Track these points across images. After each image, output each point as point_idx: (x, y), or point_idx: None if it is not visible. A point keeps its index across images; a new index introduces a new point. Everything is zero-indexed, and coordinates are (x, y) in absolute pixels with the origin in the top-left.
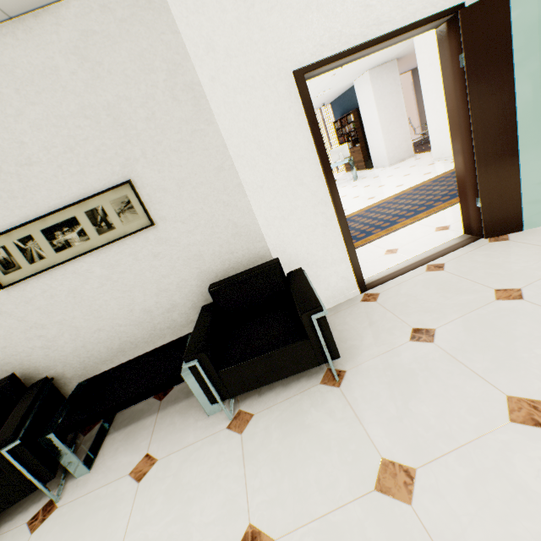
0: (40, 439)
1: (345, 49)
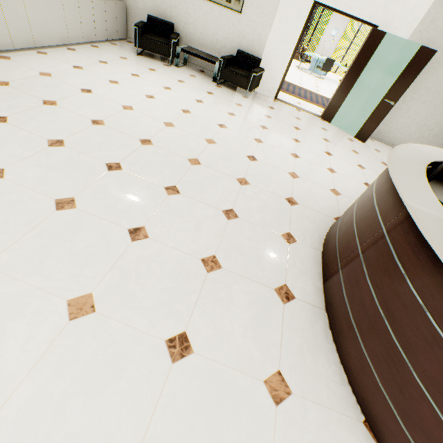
0: (177, 47)
1: (334, 7)
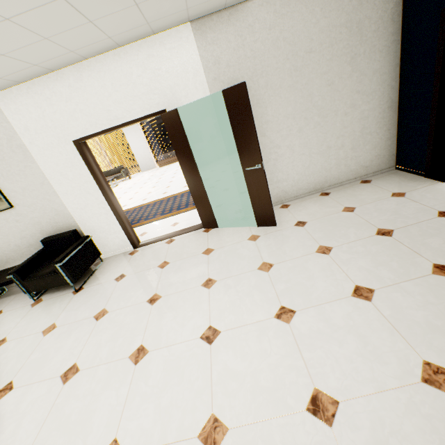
0: None
1: (100, 130)
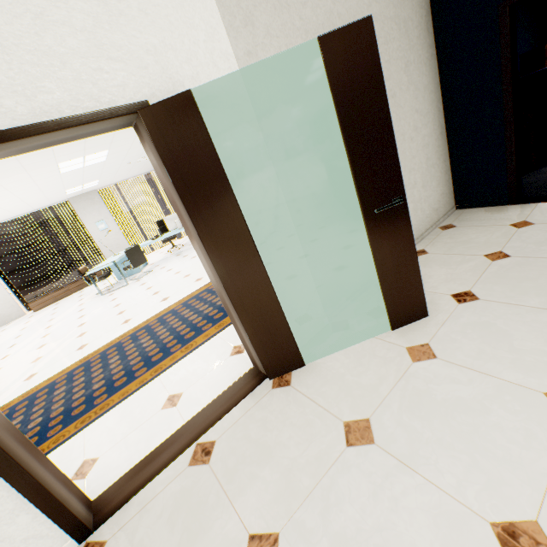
0: None
1: None
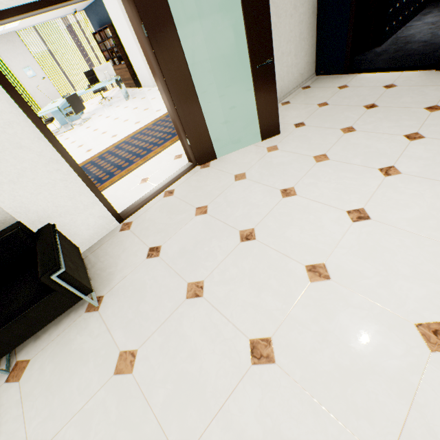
0: None
1: (15, 5)
